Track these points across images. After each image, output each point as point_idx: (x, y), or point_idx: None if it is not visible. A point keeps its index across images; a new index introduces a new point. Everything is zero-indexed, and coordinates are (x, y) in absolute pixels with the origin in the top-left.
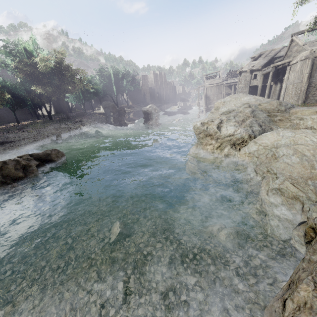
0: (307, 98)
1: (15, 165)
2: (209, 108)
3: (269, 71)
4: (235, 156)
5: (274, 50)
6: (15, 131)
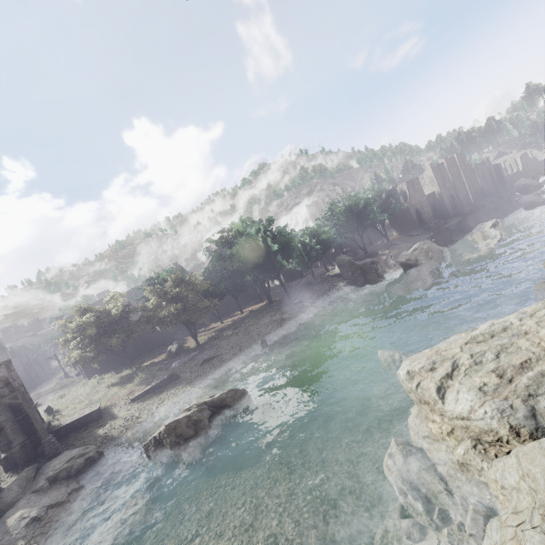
0: None
1: (187, 422)
2: None
3: None
4: (482, 473)
5: None
6: (228, 334)
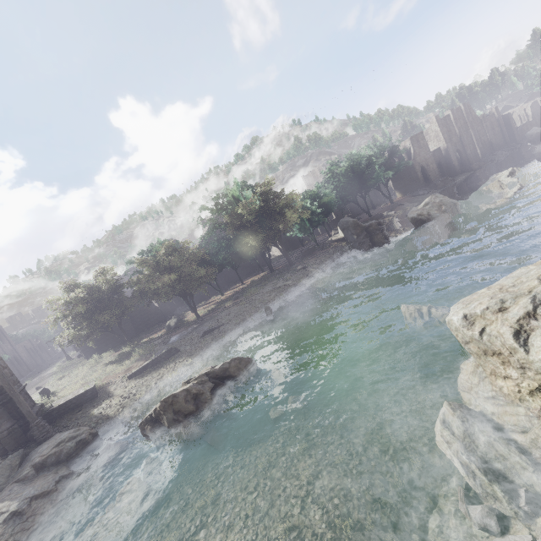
0: None
1: (185, 396)
2: None
3: None
4: None
5: None
6: (229, 305)
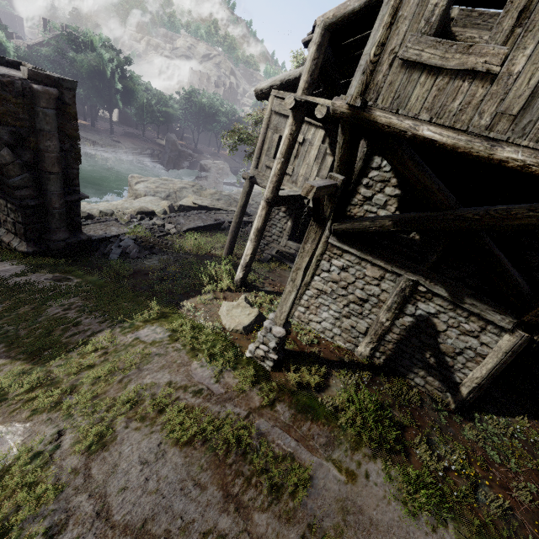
0: None
1: None
2: None
3: None
4: None
5: None
6: None
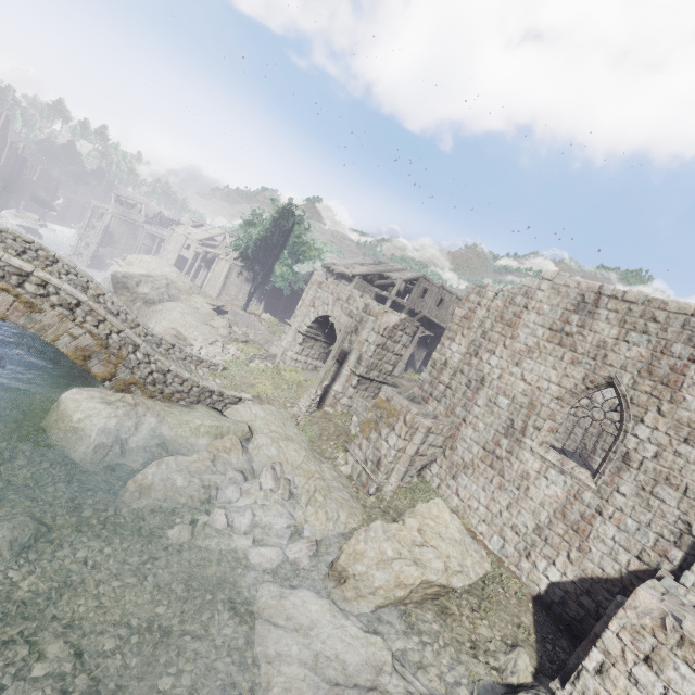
0: (221, 295)
1: None
2: (108, 253)
3: (200, 252)
4: (145, 311)
5: (216, 229)
6: None
